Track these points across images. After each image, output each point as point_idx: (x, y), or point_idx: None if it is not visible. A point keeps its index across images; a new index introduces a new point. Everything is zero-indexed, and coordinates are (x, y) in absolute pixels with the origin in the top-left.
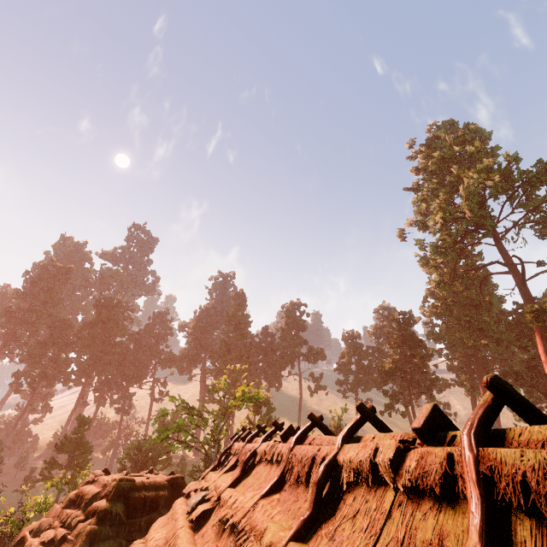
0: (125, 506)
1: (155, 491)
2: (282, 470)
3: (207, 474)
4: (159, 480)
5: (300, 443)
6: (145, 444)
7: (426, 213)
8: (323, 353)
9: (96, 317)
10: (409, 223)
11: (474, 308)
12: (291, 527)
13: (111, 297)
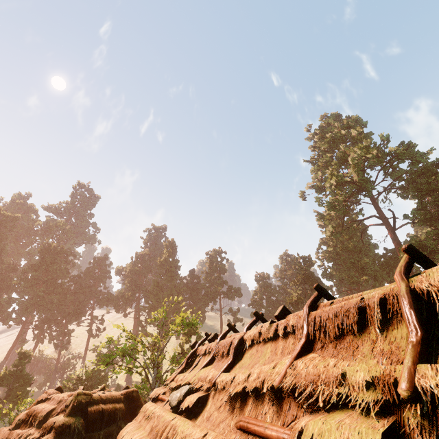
0: (83, 420)
1: (112, 405)
2: (306, 333)
3: (175, 377)
4: (115, 394)
5: (311, 311)
6: (85, 374)
7: (320, 179)
8: (240, 291)
9: (40, 260)
10: (309, 186)
11: (356, 252)
12: (380, 364)
13: (55, 243)
